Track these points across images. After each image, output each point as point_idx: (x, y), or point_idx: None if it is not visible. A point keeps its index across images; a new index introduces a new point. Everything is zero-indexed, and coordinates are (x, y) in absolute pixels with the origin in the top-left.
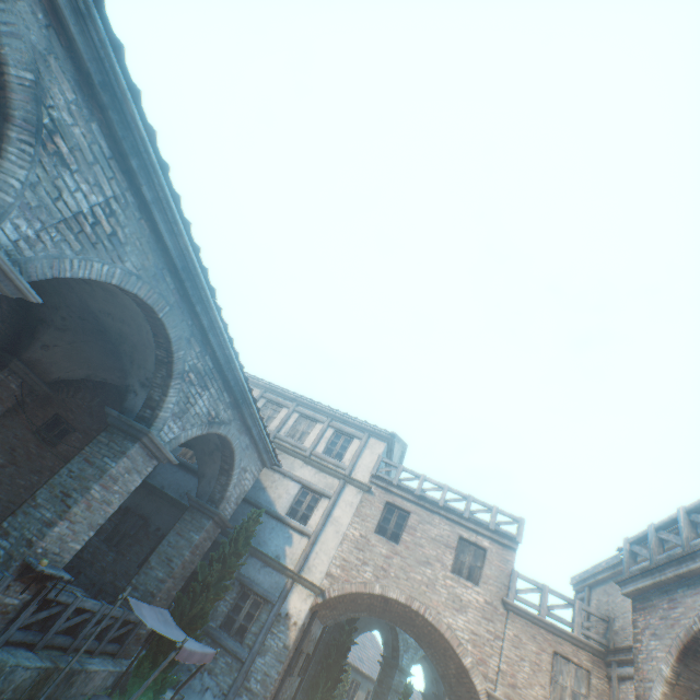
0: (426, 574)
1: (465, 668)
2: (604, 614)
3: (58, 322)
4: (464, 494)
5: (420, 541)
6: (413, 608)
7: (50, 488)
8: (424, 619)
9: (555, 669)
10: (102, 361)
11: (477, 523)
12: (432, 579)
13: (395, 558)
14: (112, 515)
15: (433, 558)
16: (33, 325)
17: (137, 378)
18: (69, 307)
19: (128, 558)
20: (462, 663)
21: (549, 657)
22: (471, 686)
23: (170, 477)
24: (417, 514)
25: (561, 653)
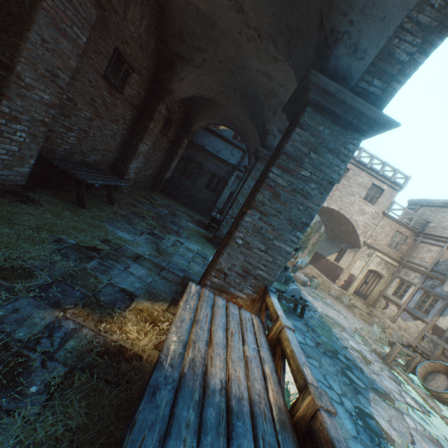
0: (350, 200)
1: (356, 234)
2: (427, 220)
3: (197, 62)
4: (383, 162)
5: (351, 185)
6: (341, 213)
7: (243, 196)
8: (343, 216)
9: (393, 236)
10: (210, 86)
11: (385, 178)
12: (352, 202)
13: (336, 192)
14: (180, 161)
15: (356, 193)
16: (168, 59)
17: (275, 126)
18: (215, 54)
19: (198, 184)
20: (355, 232)
21: (393, 232)
22: (355, 238)
23: (206, 140)
24: (353, 171)
25: (399, 231)
